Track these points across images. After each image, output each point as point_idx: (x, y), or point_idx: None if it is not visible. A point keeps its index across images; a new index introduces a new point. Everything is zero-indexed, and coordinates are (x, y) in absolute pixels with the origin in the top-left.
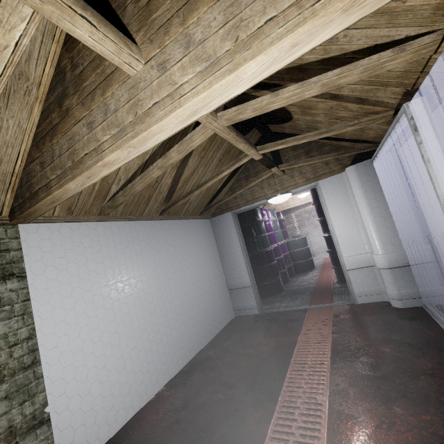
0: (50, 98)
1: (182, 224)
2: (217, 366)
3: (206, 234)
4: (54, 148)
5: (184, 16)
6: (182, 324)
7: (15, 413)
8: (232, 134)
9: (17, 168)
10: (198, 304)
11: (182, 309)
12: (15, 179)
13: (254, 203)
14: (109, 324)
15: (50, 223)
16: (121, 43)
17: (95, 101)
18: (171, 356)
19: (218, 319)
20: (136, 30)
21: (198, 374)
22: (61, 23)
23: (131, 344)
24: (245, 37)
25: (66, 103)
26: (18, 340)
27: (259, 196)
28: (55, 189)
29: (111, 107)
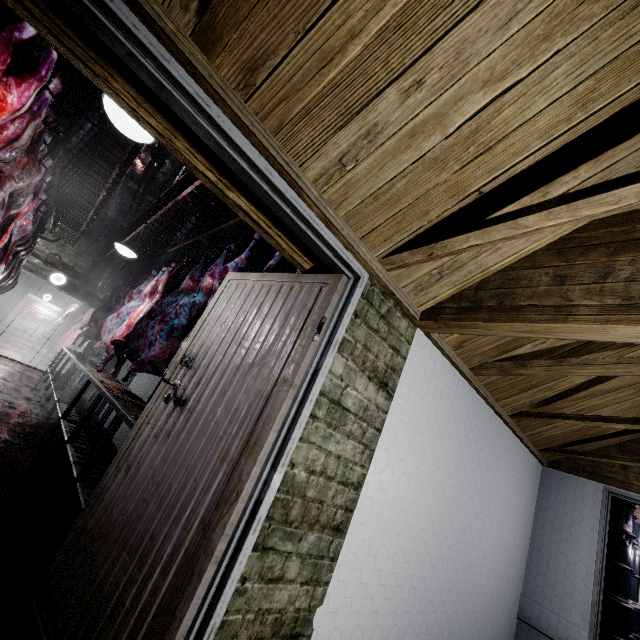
0: None
1: (517, 448)
2: None
3: (530, 488)
4: (615, 267)
5: None
6: (457, 625)
7: (297, 592)
8: None
9: (495, 266)
10: (483, 607)
11: (467, 597)
12: (478, 276)
13: None
14: (409, 541)
15: (435, 345)
16: None
17: None
18: None
19: None
20: None
21: None
22: None
23: (408, 601)
24: None
25: None
26: (349, 479)
27: None
28: (583, 320)
29: None
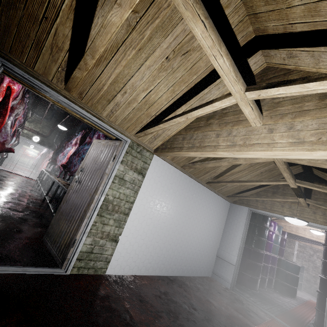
0: (204, 115)
1: (213, 195)
2: (189, 292)
3: (223, 211)
4: (194, 135)
5: (295, 116)
6: (182, 251)
7: (113, 228)
8: (284, 166)
9: (171, 134)
10: (195, 248)
11: (186, 243)
12: (168, 137)
13: (270, 212)
14: (156, 221)
15: (163, 160)
16: (258, 116)
17: (226, 127)
18: (168, 264)
19: (200, 268)
20: (265, 110)
21: (176, 286)
22: (241, 106)
23: (157, 239)
24: (324, 140)
25: (211, 120)
26: (129, 200)
27: (276, 210)
28: (184, 151)
29: (233, 133)
